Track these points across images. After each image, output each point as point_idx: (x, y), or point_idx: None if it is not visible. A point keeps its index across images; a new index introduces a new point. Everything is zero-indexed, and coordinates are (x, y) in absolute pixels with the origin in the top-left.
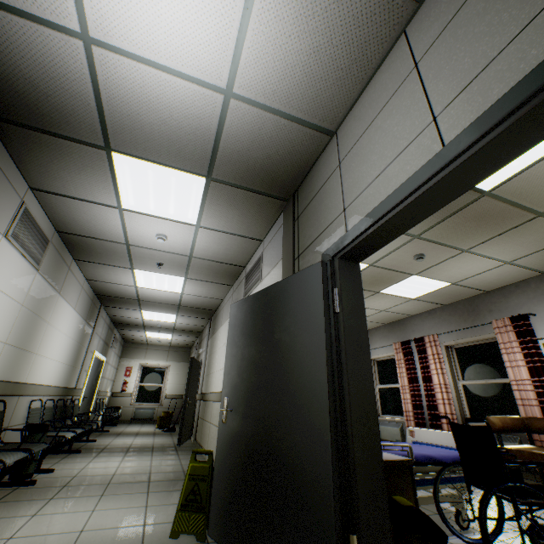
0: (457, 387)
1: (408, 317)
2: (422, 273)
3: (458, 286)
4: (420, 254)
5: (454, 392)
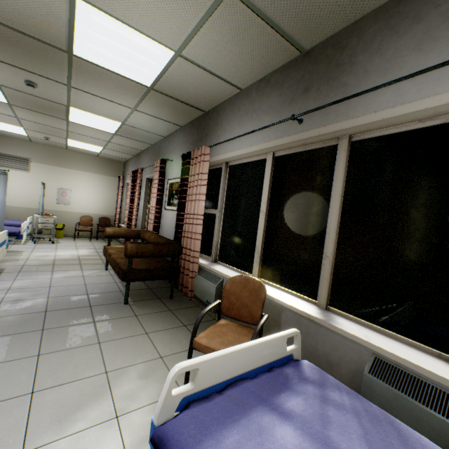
0: (146, 208)
1: (142, 152)
2: (73, 106)
3: (133, 128)
4: (27, 80)
5: (142, 211)
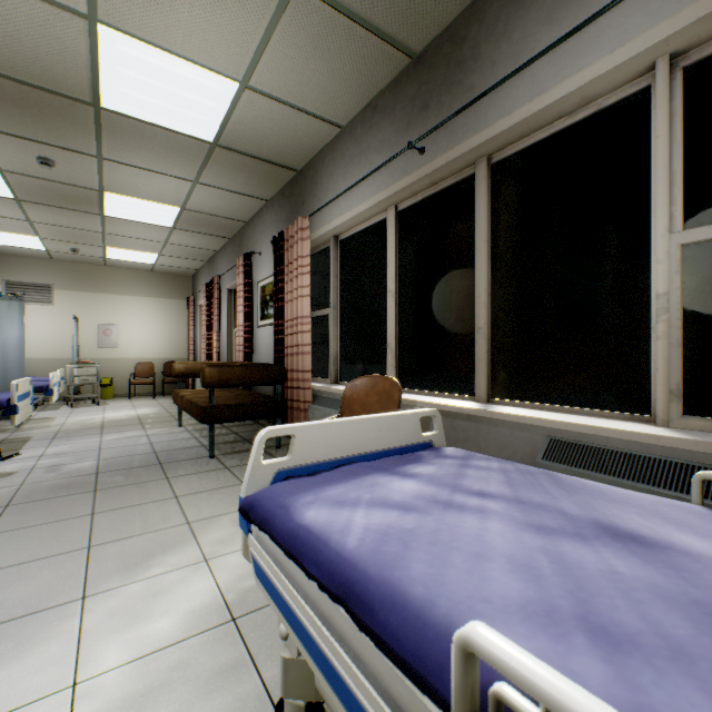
0: (232, 335)
1: (217, 254)
2: (108, 189)
3: (199, 213)
4: (40, 157)
5: (226, 340)
